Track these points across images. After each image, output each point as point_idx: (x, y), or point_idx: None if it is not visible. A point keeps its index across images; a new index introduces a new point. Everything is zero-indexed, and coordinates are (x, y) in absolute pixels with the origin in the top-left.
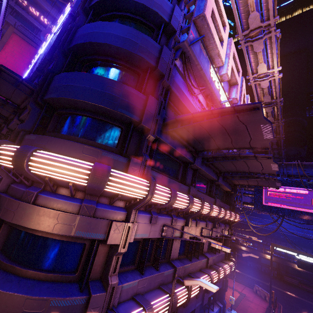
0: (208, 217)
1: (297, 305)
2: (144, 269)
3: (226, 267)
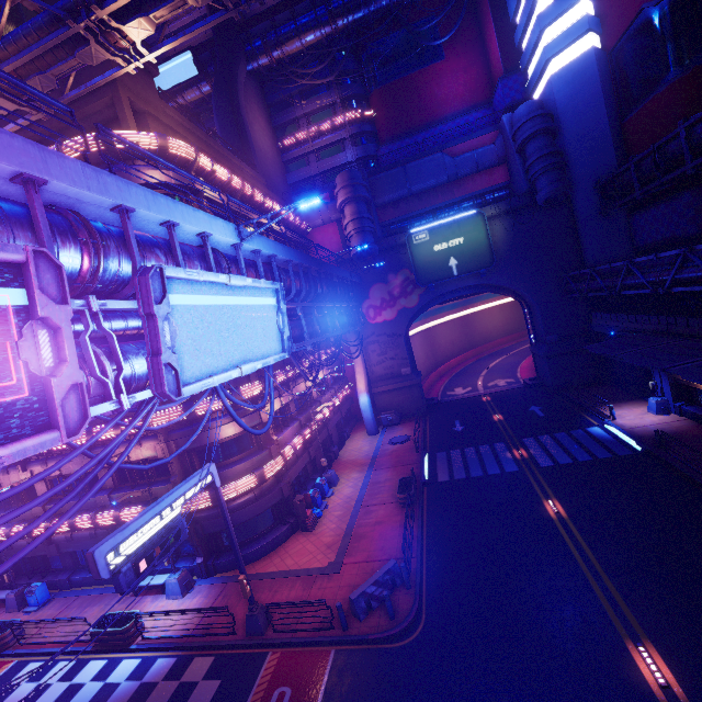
0: (53, 453)
1: (502, 693)
2: (4, 508)
3: (129, 510)
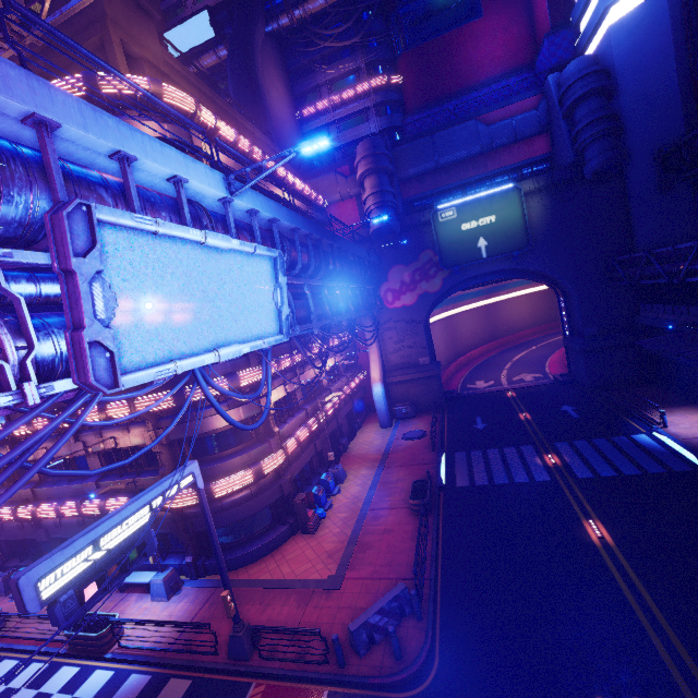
0: None
1: None
2: None
3: (115, 500)
